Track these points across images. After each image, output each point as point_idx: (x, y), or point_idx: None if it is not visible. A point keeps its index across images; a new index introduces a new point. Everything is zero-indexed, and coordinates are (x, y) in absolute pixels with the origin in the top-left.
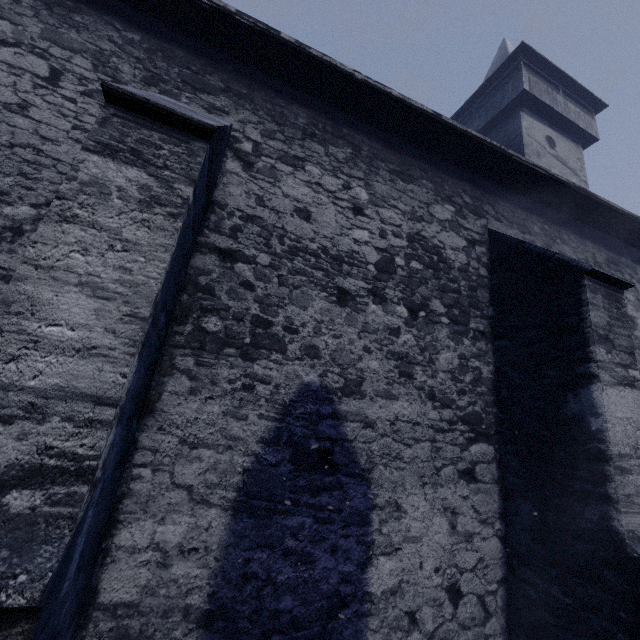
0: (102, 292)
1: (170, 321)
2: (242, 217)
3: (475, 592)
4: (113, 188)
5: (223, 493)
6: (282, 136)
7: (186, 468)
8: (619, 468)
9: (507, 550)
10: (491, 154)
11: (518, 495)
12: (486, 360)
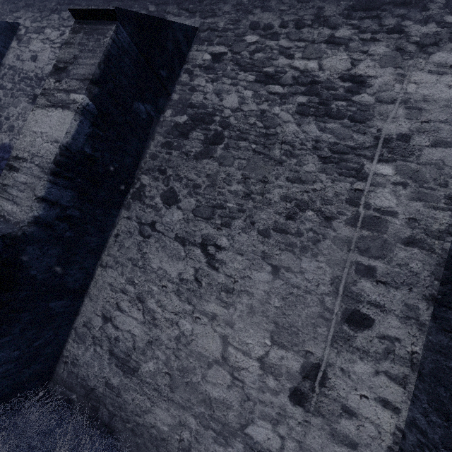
0: None
1: None
2: (9, 68)
3: None
4: None
5: None
6: (40, 18)
7: None
8: (10, 166)
9: None
10: None
11: None
12: None
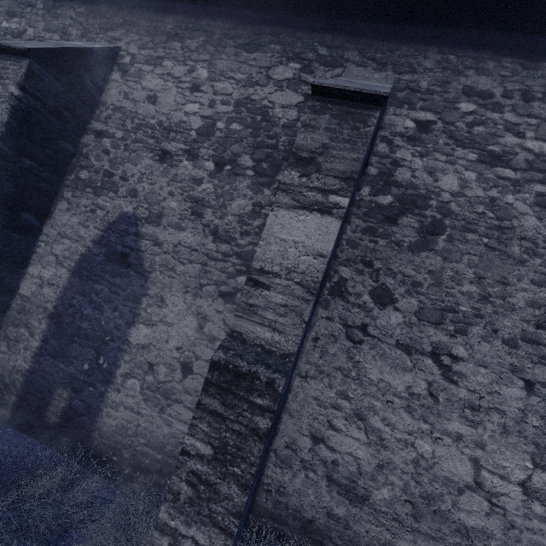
0: None
1: (63, 172)
2: (113, 109)
3: (204, 376)
4: None
5: (70, 263)
6: (152, 44)
7: (58, 247)
8: (253, 281)
9: None
10: None
11: None
12: None
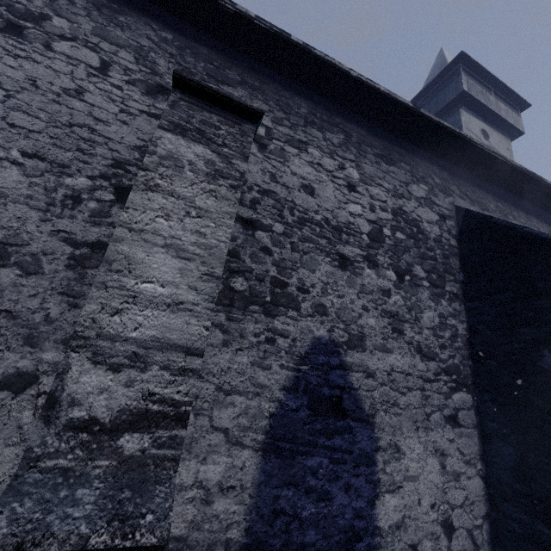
0: (183, 253)
1: None
2: (259, 191)
3: (465, 526)
4: (185, 162)
5: (254, 435)
6: (288, 123)
7: (222, 413)
8: None
9: (488, 488)
10: (458, 142)
11: (497, 439)
12: (460, 319)
